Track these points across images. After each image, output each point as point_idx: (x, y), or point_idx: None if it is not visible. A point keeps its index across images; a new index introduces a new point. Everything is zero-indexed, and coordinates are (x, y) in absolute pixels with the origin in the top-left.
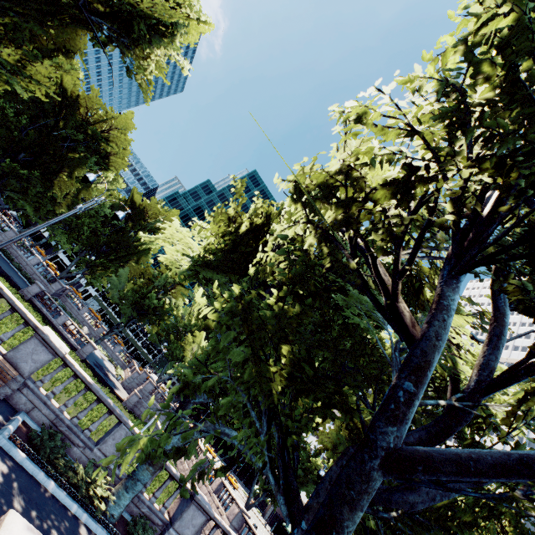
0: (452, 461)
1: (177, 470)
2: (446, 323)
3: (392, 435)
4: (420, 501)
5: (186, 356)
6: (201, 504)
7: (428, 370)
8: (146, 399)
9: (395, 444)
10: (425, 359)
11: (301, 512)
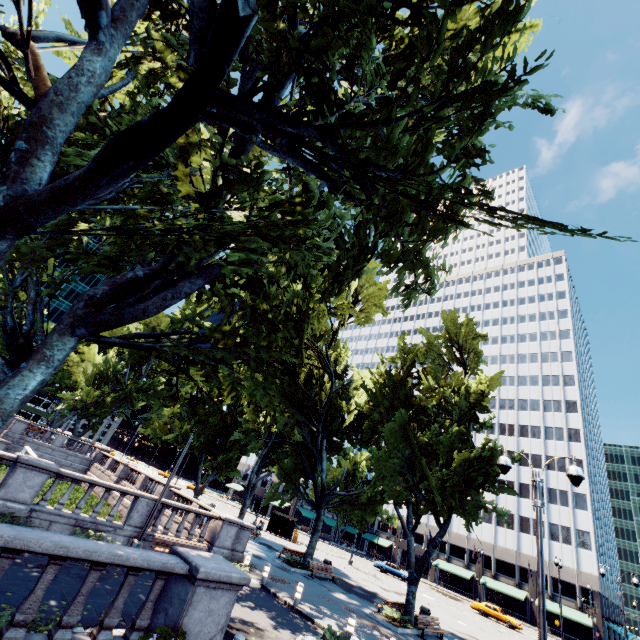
0: (49, 190)
1: (95, 495)
2: (73, 81)
3: (1, 195)
4: (151, 305)
5: (77, 380)
6: (32, 464)
7: (44, 126)
8: (21, 442)
9: (9, 203)
10: (39, 115)
11: (24, 358)
